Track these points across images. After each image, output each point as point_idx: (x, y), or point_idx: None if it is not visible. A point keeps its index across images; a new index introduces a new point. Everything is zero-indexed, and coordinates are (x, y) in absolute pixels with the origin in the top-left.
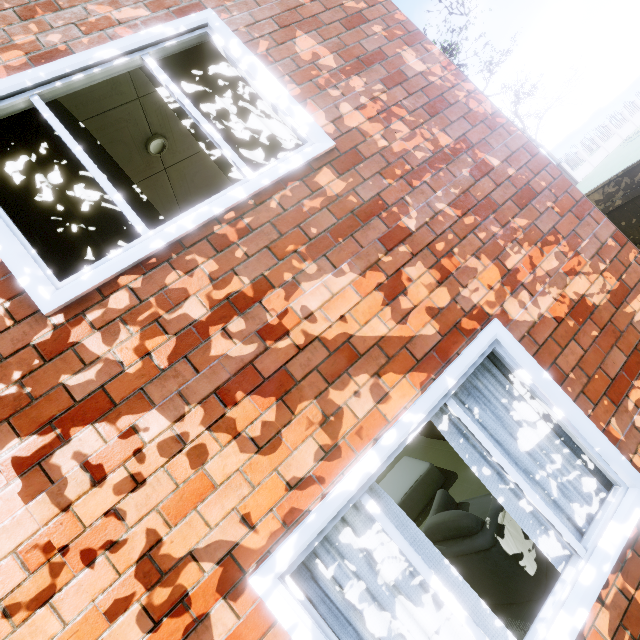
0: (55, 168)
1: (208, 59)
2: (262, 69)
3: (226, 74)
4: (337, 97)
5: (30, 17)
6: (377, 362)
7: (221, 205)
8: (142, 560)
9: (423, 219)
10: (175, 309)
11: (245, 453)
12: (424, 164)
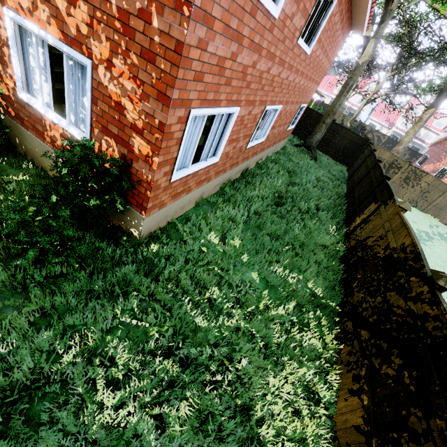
0: None
1: None
2: None
3: None
4: None
5: None
6: (53, 13)
7: None
8: None
9: None
10: None
11: None
12: None
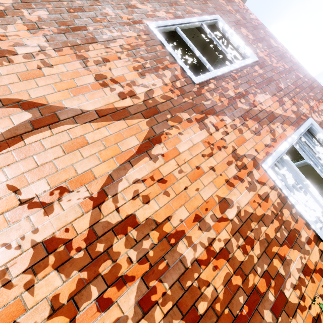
0: (179, 49)
1: (213, 30)
2: (235, 34)
3: (218, 35)
4: (255, 47)
5: (172, 6)
6: (281, 120)
7: (233, 67)
8: (232, 153)
9: (285, 86)
10: (226, 92)
11: (252, 134)
12: (282, 71)
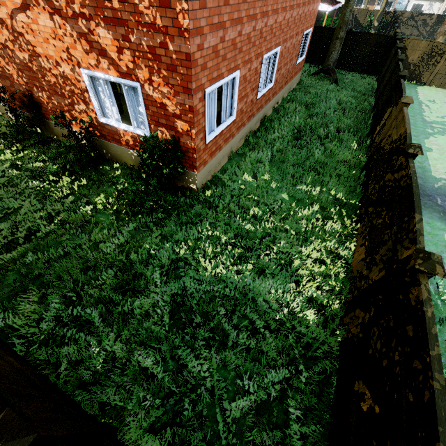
0: None
1: None
2: None
3: None
4: None
5: None
6: (110, 62)
7: None
8: (67, 49)
9: (136, 42)
10: (72, 4)
11: (83, 50)
12: (146, 24)
